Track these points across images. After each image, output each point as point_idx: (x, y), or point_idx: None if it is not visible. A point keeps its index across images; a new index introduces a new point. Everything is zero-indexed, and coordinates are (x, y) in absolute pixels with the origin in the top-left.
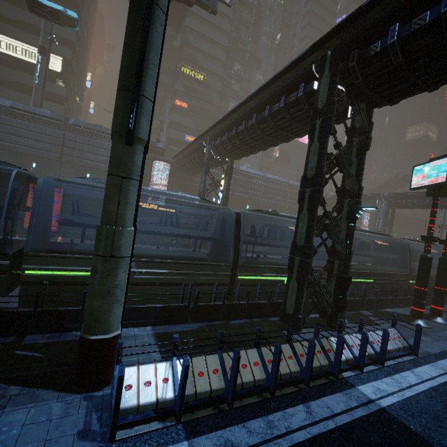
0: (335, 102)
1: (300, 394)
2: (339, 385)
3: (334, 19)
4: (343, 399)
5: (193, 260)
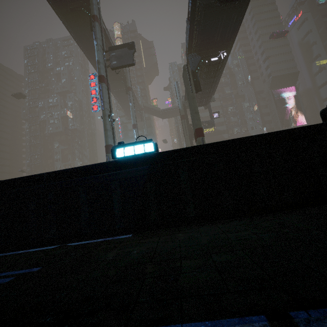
0: None
1: None
2: None
3: (285, 39)
4: None
5: None
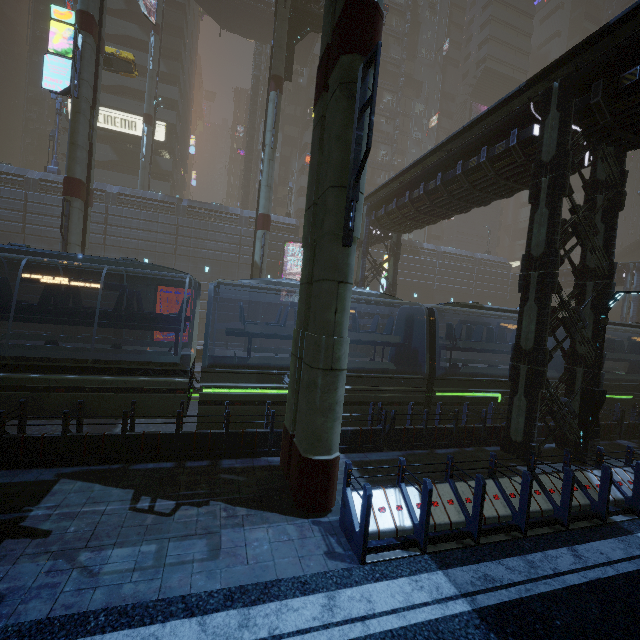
0: (570, 152)
1: (559, 537)
2: (610, 530)
3: (531, 3)
4: (620, 546)
5: (372, 373)
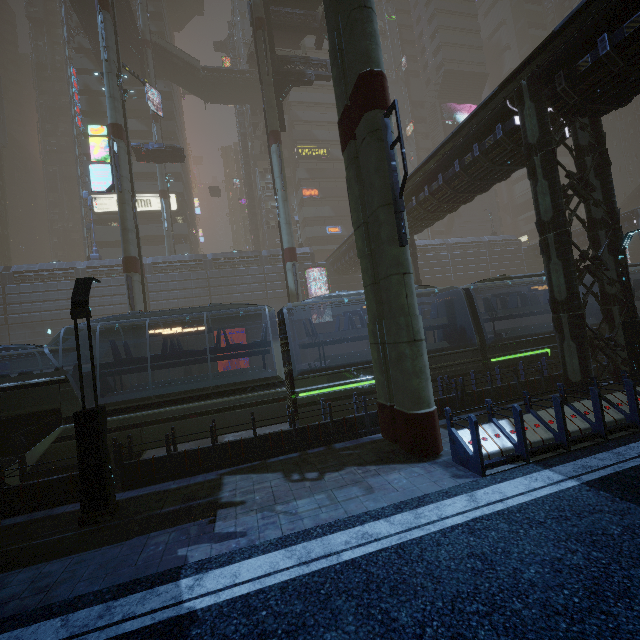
0: (551, 131)
1: (636, 435)
2: None
3: (472, 5)
4: None
5: None
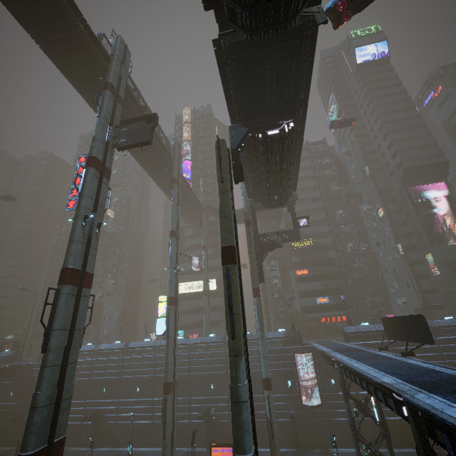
0: None
1: None
2: None
3: (418, 119)
4: None
5: None
